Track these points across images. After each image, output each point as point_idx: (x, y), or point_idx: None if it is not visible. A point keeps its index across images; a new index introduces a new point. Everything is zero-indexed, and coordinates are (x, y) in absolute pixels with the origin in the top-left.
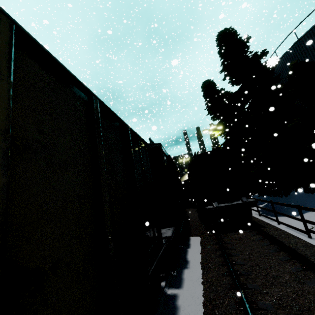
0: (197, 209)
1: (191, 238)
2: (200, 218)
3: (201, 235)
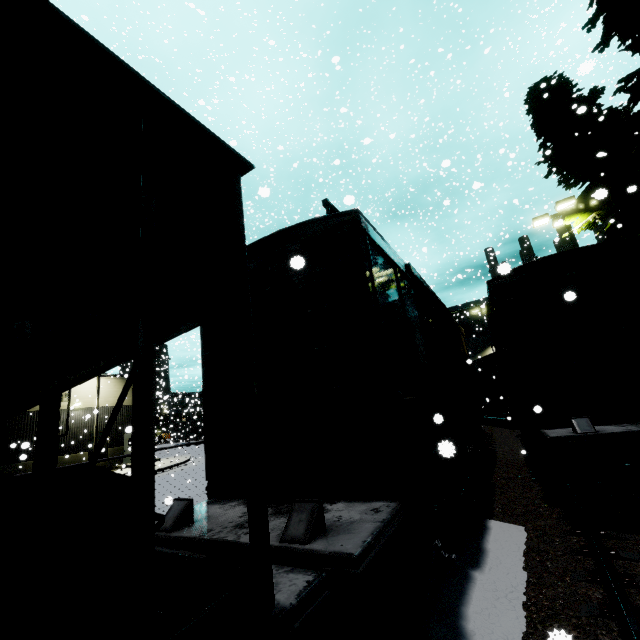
0: (520, 433)
1: (492, 529)
2: (528, 459)
3: (527, 521)
